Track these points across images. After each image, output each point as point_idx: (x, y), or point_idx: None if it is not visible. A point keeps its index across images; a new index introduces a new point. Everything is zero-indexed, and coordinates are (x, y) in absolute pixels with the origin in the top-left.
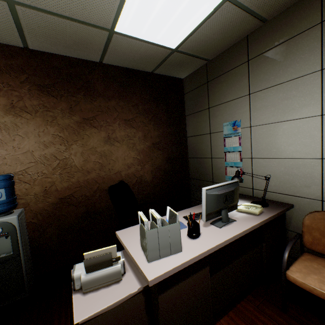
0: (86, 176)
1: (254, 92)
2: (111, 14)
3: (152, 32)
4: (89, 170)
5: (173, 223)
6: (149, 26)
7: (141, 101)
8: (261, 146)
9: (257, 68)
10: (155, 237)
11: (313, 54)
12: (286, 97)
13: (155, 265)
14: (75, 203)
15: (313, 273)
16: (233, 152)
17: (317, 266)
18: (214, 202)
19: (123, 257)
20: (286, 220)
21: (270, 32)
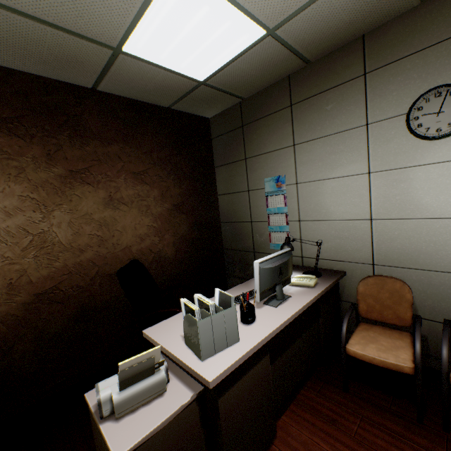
0: (78, 257)
1: (299, 143)
2: (121, 29)
3: (174, 58)
4: (82, 247)
5: (226, 307)
6: (172, 51)
7: (155, 147)
8: (310, 206)
9: (302, 115)
10: (208, 328)
11: (358, 106)
12: (334, 152)
13: (211, 363)
14: (63, 299)
15: (370, 343)
16: (278, 214)
17: (374, 334)
18: (268, 277)
19: (165, 361)
20: (339, 290)
21: (315, 76)
